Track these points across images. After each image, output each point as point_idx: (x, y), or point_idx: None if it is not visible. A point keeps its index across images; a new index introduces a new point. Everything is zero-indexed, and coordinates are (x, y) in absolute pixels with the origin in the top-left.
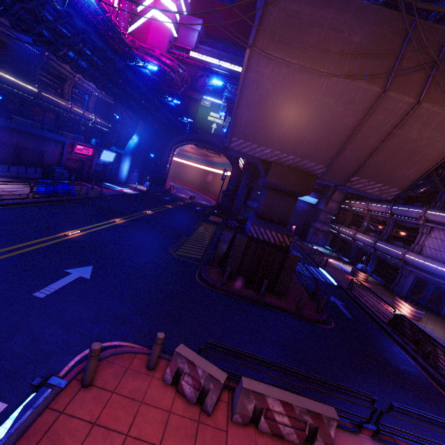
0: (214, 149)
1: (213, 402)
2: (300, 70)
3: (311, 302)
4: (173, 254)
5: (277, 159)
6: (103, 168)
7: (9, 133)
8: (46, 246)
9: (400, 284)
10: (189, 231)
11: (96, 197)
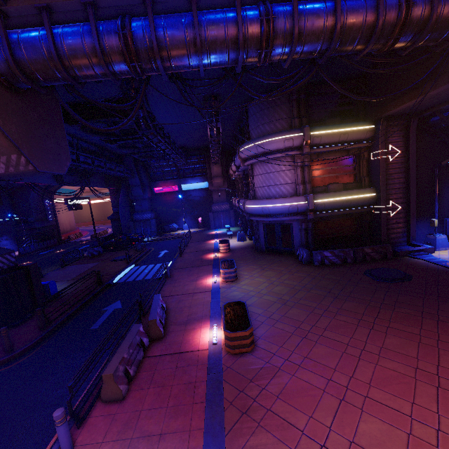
0: None
1: None
2: None
3: (34, 333)
4: None
5: None
6: None
7: None
8: None
9: (257, 239)
10: None
11: None
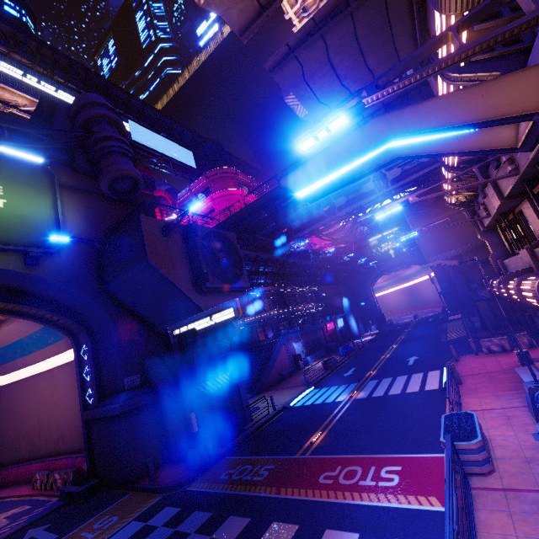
0: (402, 266)
1: (508, 346)
2: (438, 219)
3: None
4: (446, 340)
5: (461, 251)
6: (341, 333)
7: (306, 335)
8: (385, 361)
9: None
10: (442, 331)
11: (363, 347)
